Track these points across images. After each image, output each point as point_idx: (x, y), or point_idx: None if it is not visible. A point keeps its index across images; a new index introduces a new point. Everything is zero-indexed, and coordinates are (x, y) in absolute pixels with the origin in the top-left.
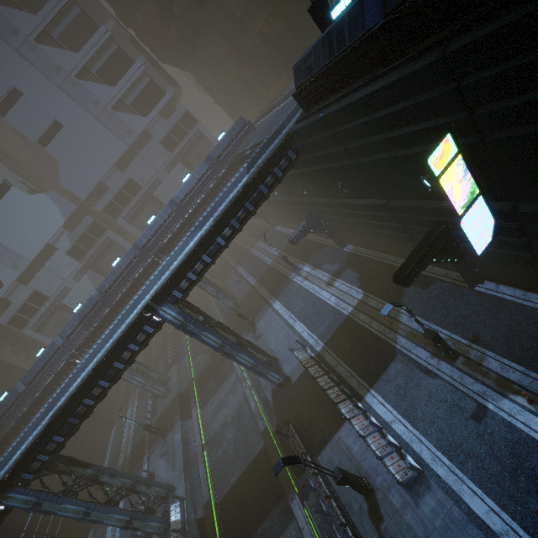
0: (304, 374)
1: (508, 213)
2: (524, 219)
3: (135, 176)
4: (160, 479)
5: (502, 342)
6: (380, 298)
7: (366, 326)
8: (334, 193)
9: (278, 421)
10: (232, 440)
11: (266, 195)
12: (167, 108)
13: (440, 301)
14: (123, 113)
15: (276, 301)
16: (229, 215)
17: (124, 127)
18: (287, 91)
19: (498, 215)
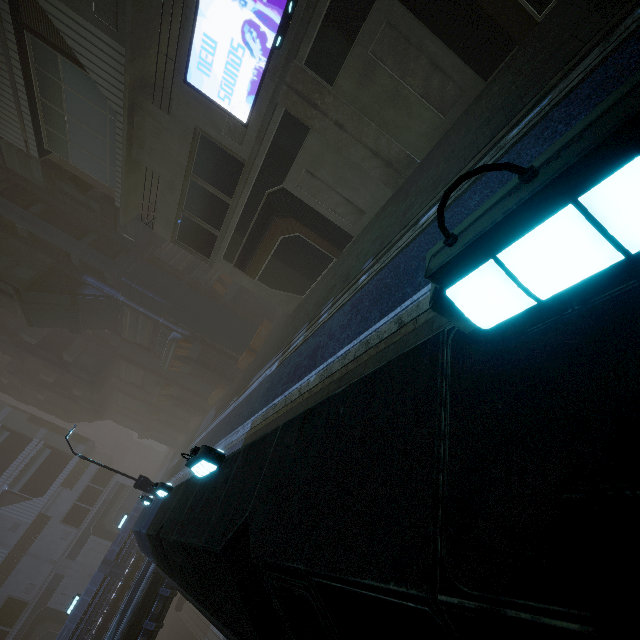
0: None
1: None
2: None
3: (18, 590)
4: None
5: None
6: None
7: None
8: None
9: None
10: None
11: None
12: (75, 471)
13: None
14: (7, 507)
15: None
16: None
17: (7, 523)
18: (194, 442)
19: None
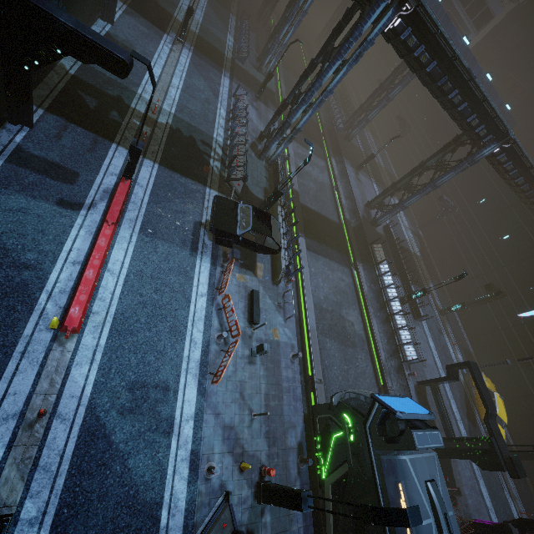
0: (384, 237)
1: (533, 319)
2: (531, 324)
3: None
4: (251, 118)
5: (453, 328)
6: (426, 267)
7: (417, 266)
8: (491, 229)
9: (356, 229)
10: (313, 190)
11: (527, 199)
12: None
13: (444, 299)
14: None
15: (376, 184)
16: (533, 183)
17: None
18: None
19: (528, 316)
